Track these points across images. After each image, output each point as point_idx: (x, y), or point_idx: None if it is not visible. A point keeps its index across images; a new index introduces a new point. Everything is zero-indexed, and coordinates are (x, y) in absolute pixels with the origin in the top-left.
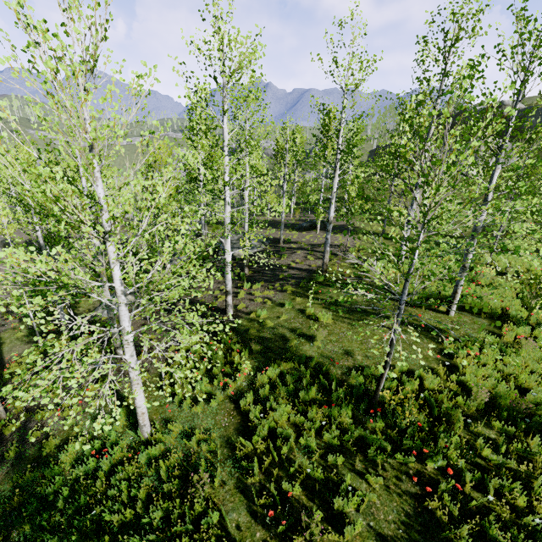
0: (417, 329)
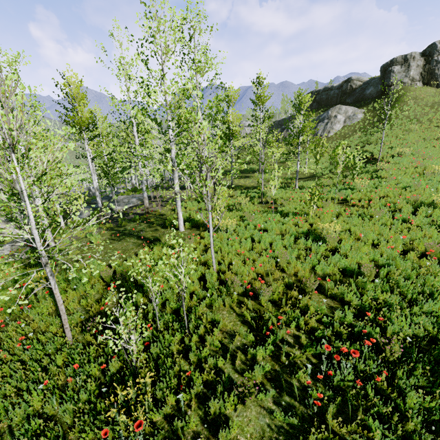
0: (145, 241)
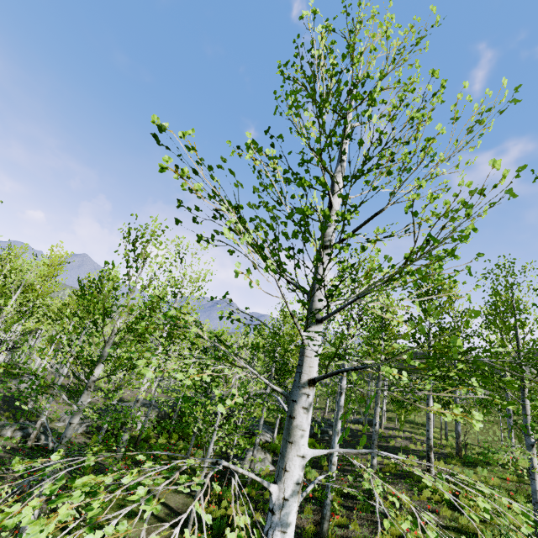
0: None
